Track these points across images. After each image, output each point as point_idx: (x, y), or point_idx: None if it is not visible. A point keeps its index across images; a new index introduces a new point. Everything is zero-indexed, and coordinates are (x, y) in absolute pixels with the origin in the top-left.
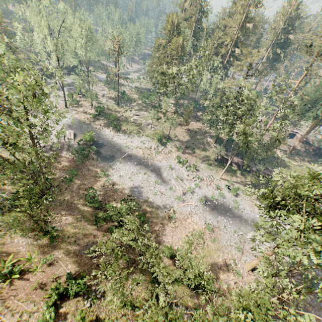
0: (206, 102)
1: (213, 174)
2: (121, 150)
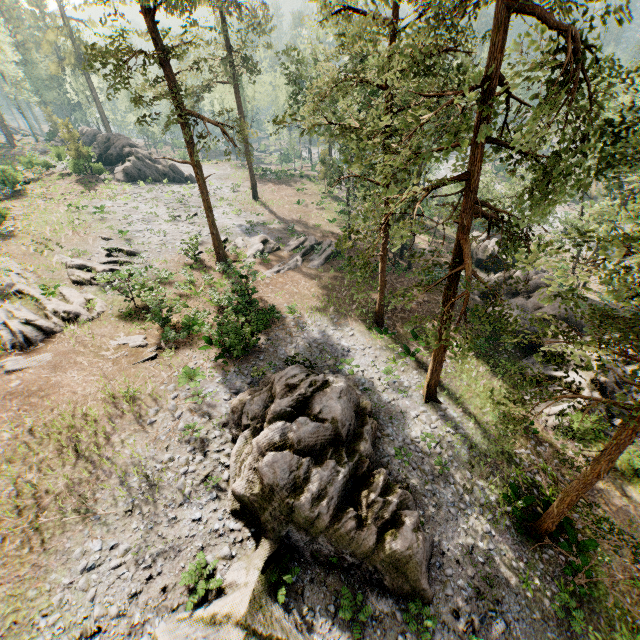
0: None
1: None
2: None
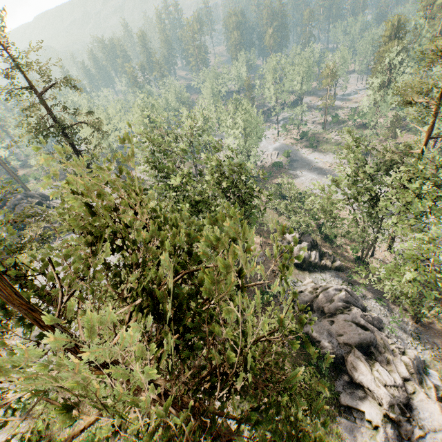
0: None
1: None
2: (310, 164)
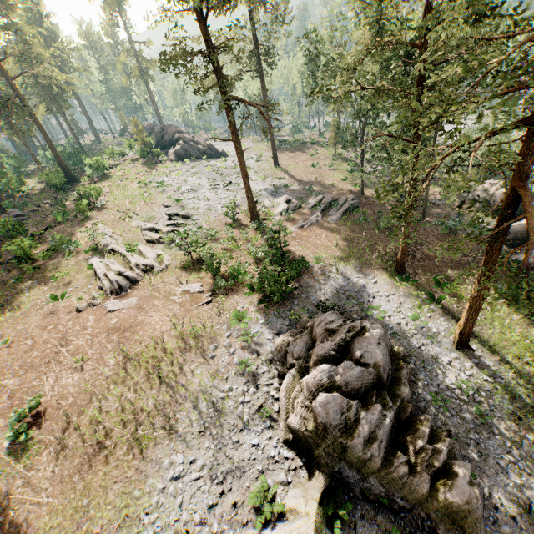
0: None
1: None
2: None
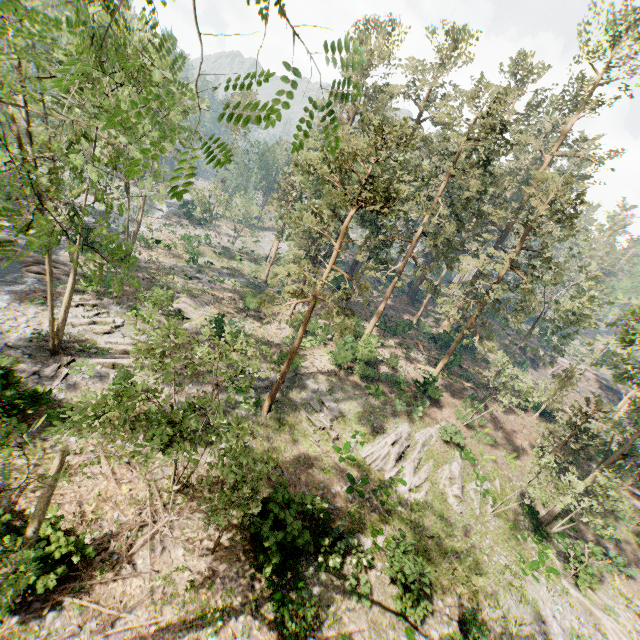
0: (443, 325)
1: None
2: None
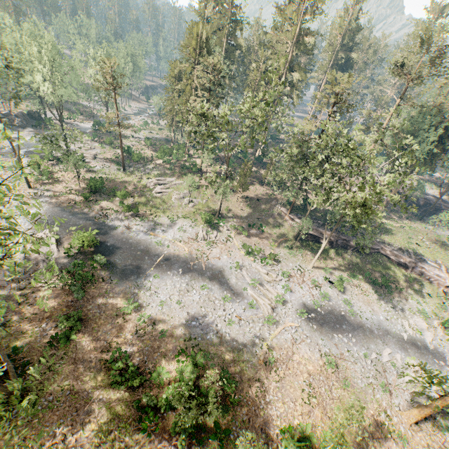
0: (257, 152)
1: (301, 263)
2: (150, 252)
